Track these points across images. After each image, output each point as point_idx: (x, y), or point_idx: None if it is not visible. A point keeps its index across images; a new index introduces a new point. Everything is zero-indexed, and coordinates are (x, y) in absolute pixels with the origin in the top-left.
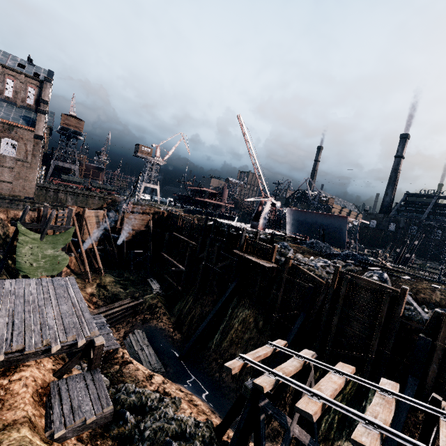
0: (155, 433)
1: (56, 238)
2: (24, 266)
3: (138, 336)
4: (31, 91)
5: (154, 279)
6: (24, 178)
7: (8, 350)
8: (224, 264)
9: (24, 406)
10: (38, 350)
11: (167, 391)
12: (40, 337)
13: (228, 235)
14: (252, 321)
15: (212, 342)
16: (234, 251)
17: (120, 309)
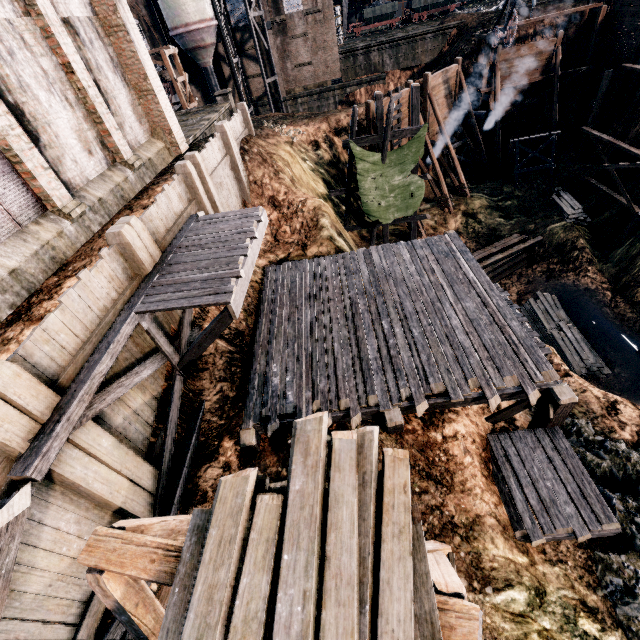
0: None
1: (402, 154)
2: (372, 208)
3: (545, 304)
4: None
5: (564, 192)
6: (323, 47)
7: (427, 391)
8: None
9: (480, 493)
10: (467, 397)
11: None
12: (460, 372)
13: None
14: None
15: None
16: None
17: (505, 256)
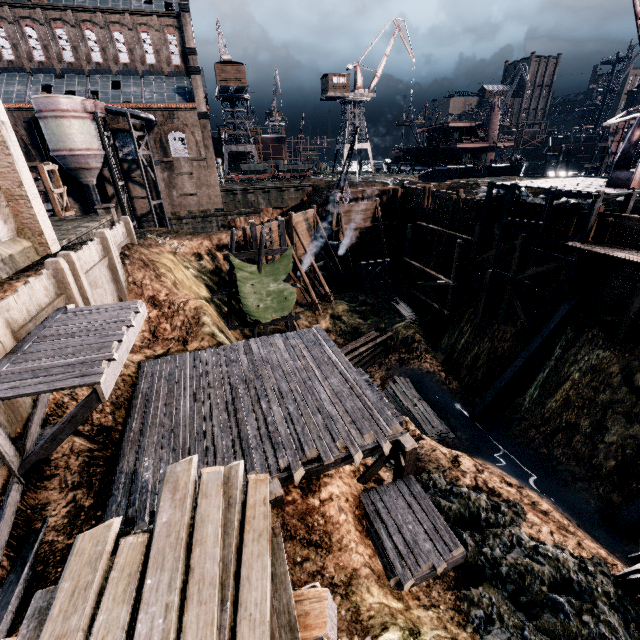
0: (520, 575)
1: (275, 267)
2: (252, 309)
3: (401, 385)
4: (172, 41)
5: (400, 301)
6: (206, 184)
7: (303, 458)
8: (541, 270)
9: (355, 547)
10: (336, 458)
11: (491, 487)
12: (329, 437)
13: (548, 212)
14: (616, 373)
15: (523, 398)
16: (571, 244)
17: (367, 348)
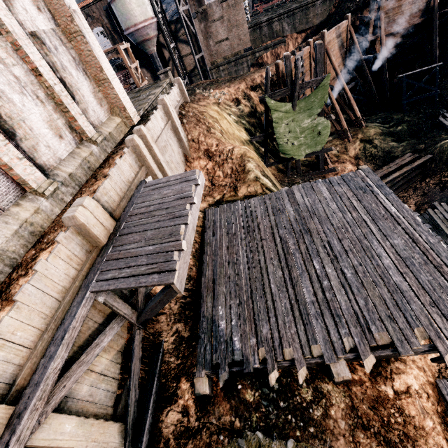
0: None
1: (309, 101)
2: (287, 148)
3: (444, 213)
4: None
5: None
6: (235, 25)
7: (371, 342)
8: None
9: None
10: (416, 350)
11: None
12: (403, 320)
13: None
14: None
15: None
16: None
17: (401, 173)
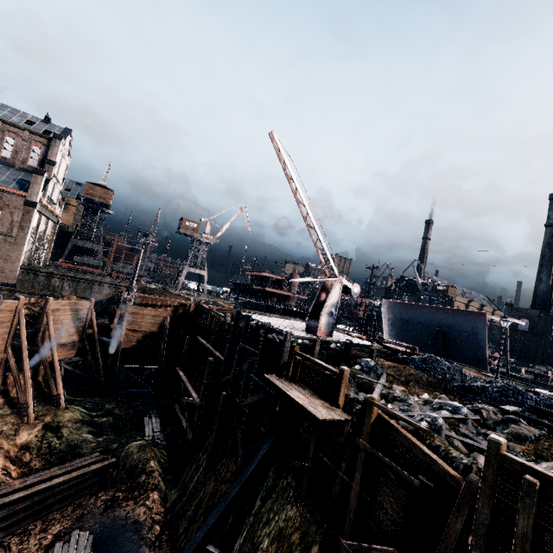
0: None
1: None
2: None
3: (72, 549)
4: (36, 151)
5: (155, 415)
6: (5, 258)
7: None
8: (255, 400)
9: None
10: None
11: None
12: None
13: (264, 344)
14: (296, 543)
15: None
16: (268, 376)
17: (66, 479)
